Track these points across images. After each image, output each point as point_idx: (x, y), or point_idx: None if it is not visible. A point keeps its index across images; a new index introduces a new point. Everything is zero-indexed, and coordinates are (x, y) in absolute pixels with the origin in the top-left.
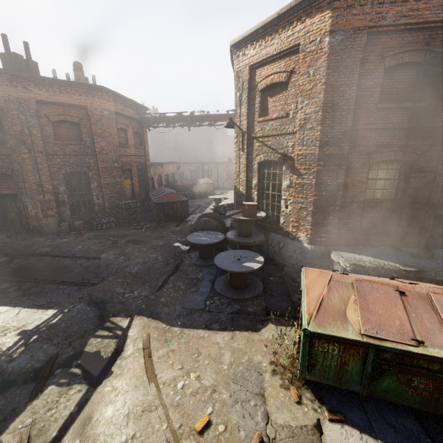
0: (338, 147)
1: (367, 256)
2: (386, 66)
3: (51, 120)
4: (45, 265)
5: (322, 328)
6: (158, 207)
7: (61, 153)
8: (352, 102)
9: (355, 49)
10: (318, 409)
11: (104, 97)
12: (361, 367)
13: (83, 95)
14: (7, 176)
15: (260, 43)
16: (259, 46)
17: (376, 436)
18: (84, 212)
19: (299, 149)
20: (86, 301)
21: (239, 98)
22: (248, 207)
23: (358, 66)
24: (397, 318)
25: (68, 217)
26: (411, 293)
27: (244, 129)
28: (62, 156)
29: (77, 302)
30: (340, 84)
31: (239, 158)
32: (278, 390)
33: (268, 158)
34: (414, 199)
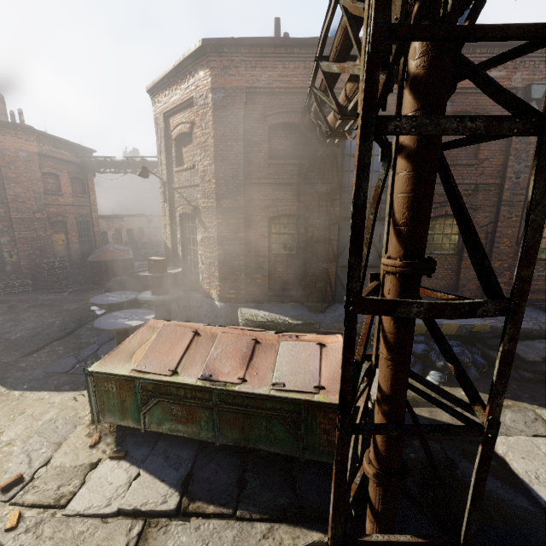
0: (234, 200)
1: (265, 311)
2: (269, 125)
3: None
4: None
5: (103, 367)
6: (93, 266)
7: None
8: (241, 156)
9: (237, 107)
10: (108, 450)
11: (19, 135)
12: (137, 402)
13: None
14: None
15: (168, 92)
16: (168, 95)
17: (142, 466)
18: None
19: (203, 202)
20: None
21: (159, 146)
22: (153, 262)
23: (241, 122)
24: (174, 354)
25: None
26: (207, 333)
27: (165, 179)
28: None
29: None
30: (228, 138)
31: (165, 210)
32: (82, 438)
33: (185, 211)
34: (316, 253)
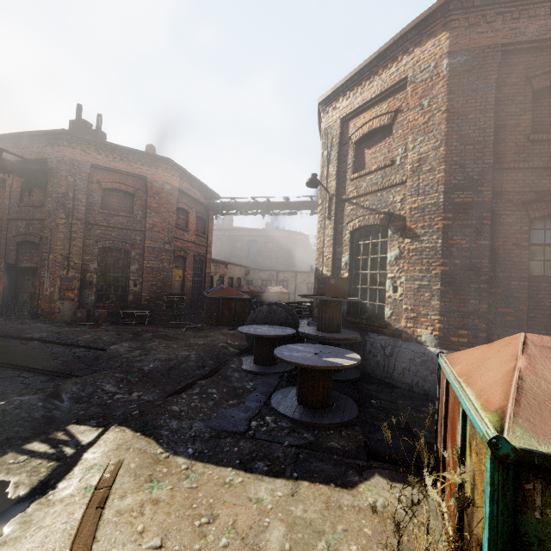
0: (475, 192)
1: None
2: (535, 88)
3: (103, 186)
4: (25, 349)
5: (550, 442)
6: (210, 303)
7: (104, 224)
8: (490, 131)
9: (486, 69)
10: None
11: (168, 170)
12: None
13: (145, 165)
14: (34, 245)
15: (355, 91)
16: (353, 95)
17: None
18: (113, 301)
19: (412, 201)
20: (44, 393)
21: (327, 156)
22: (334, 281)
23: (492, 88)
24: None
25: (90, 304)
26: None
27: (332, 192)
28: (104, 227)
29: (31, 393)
30: (469, 110)
31: (324, 230)
32: None
33: (366, 223)
34: None
